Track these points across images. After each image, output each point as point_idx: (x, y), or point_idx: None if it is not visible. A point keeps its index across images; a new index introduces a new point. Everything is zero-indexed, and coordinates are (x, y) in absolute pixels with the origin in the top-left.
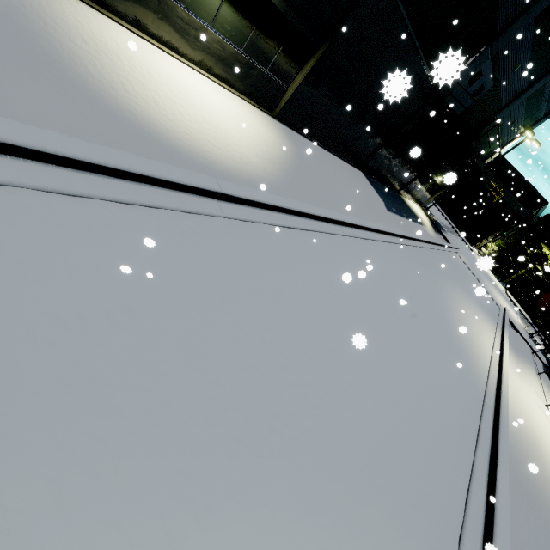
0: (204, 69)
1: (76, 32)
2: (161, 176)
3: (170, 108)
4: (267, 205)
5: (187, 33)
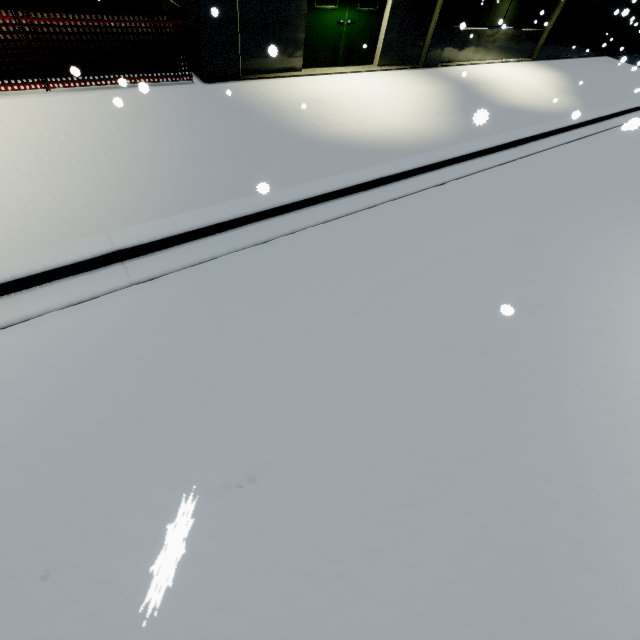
0: (492, 59)
1: (476, 82)
2: (584, 120)
3: (516, 94)
4: (614, 114)
5: (488, 43)
